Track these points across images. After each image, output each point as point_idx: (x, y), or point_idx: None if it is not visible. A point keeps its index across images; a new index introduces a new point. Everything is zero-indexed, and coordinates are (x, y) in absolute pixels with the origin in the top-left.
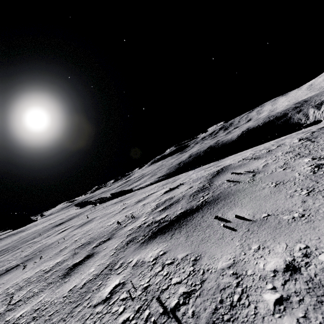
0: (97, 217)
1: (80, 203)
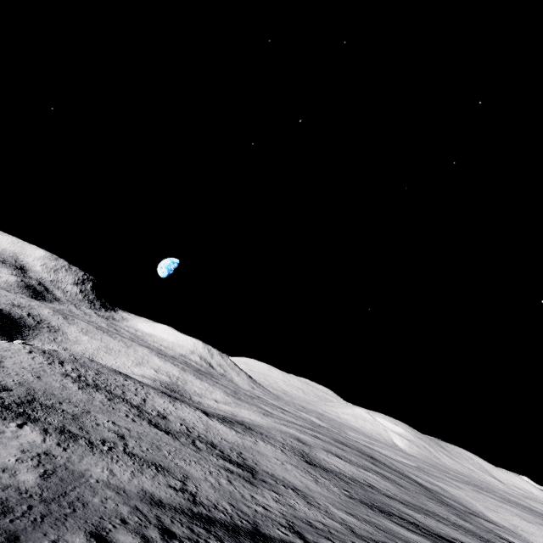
0: None
1: None
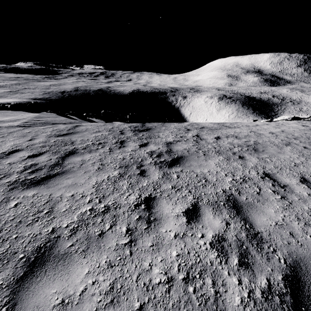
0: (239, 135)
1: (15, 103)
